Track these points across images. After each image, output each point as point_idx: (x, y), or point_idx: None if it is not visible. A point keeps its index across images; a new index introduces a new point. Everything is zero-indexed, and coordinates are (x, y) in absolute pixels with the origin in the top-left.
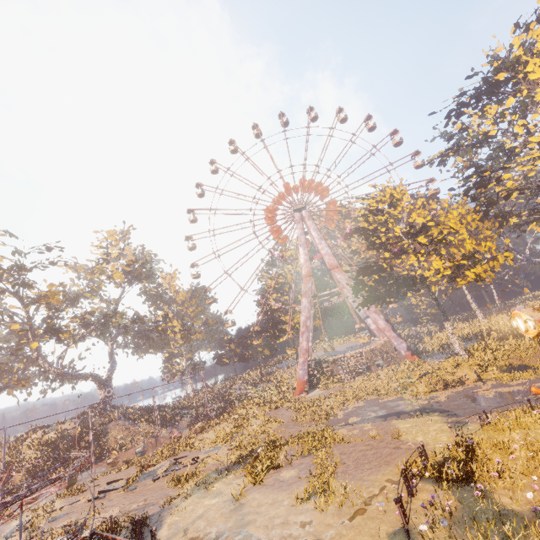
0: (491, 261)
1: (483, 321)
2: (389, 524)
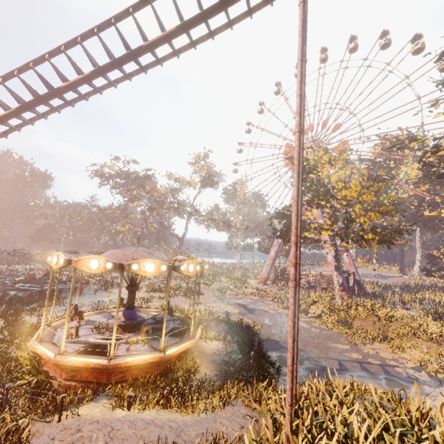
0: (371, 234)
1: None
2: None
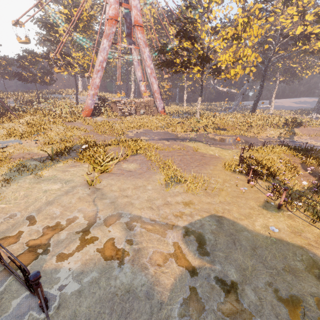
0: (242, 70)
1: (185, 108)
2: (254, 200)
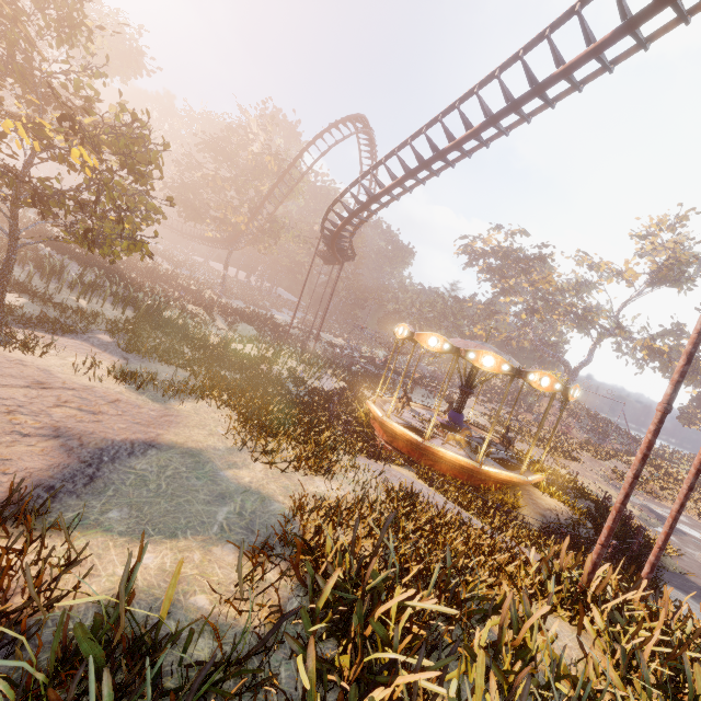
0: None
1: None
2: None
